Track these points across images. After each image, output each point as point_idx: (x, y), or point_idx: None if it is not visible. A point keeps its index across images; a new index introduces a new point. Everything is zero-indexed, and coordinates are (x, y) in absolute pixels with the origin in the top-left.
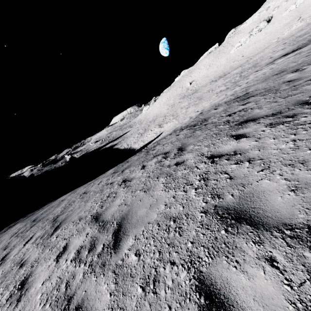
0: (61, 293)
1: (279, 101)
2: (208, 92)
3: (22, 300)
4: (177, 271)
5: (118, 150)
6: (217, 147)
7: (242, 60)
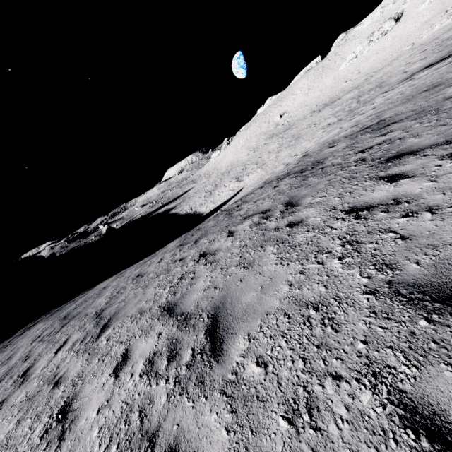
0: (134, 428)
1: (450, 123)
2: (308, 127)
3: (67, 438)
4: (350, 391)
5: (177, 216)
6: (358, 196)
7: (359, 80)
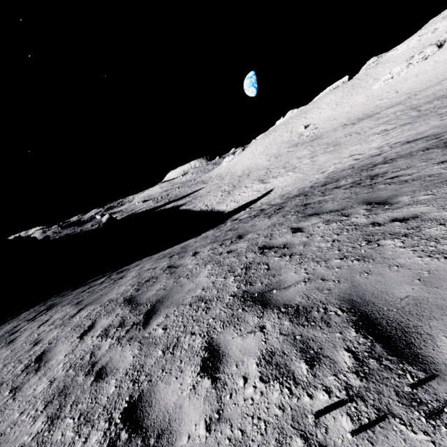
0: None
1: None
2: (349, 136)
3: None
4: None
5: (190, 212)
6: None
7: (398, 98)
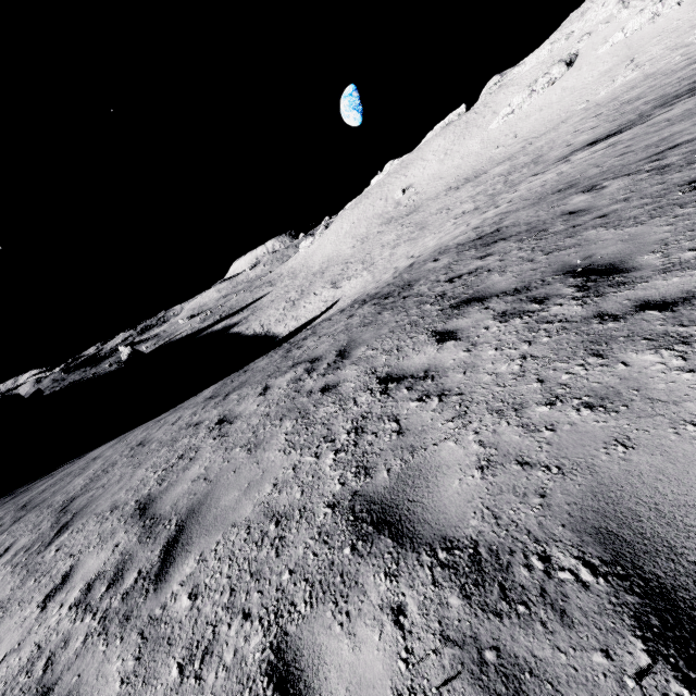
0: (33, 681)
1: (537, 259)
2: (439, 213)
3: None
4: (248, 633)
5: (240, 337)
6: (403, 357)
7: (514, 146)
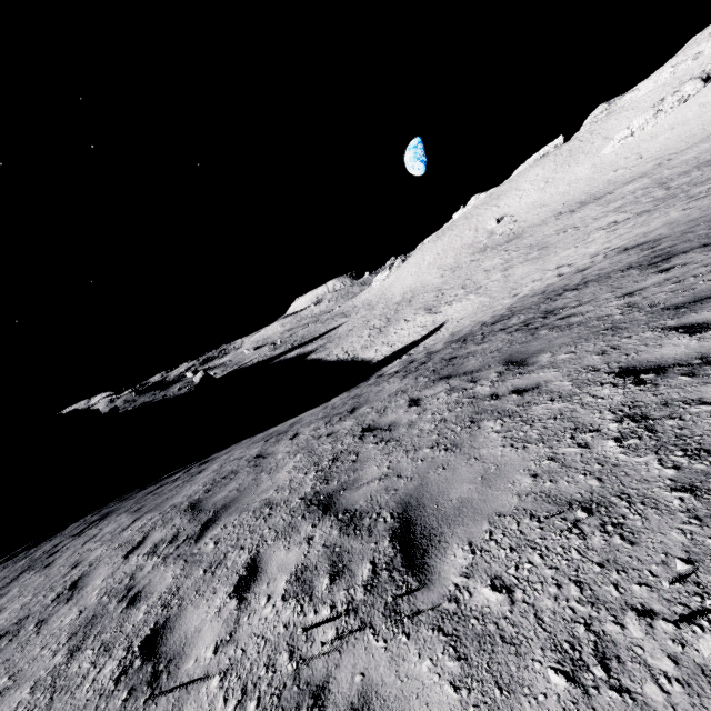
0: None
1: None
2: (562, 233)
3: None
4: None
5: (322, 363)
6: None
7: (642, 166)
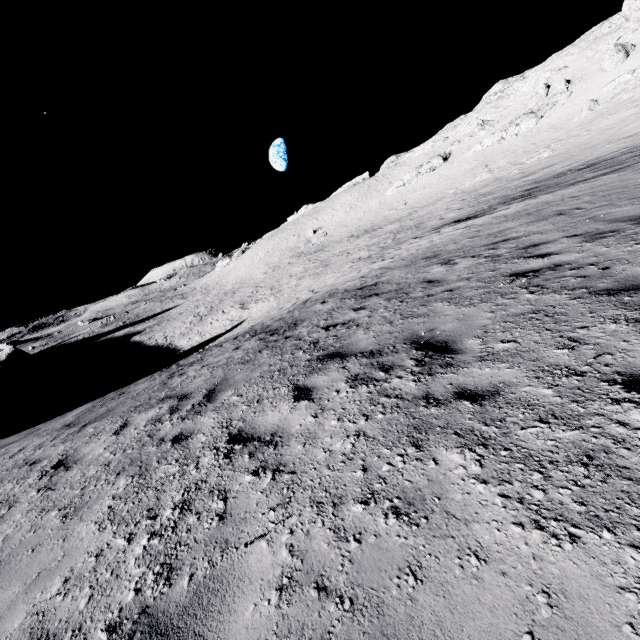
0: None
1: (395, 323)
2: (341, 255)
3: None
4: None
5: (140, 347)
6: (259, 411)
7: (403, 211)
